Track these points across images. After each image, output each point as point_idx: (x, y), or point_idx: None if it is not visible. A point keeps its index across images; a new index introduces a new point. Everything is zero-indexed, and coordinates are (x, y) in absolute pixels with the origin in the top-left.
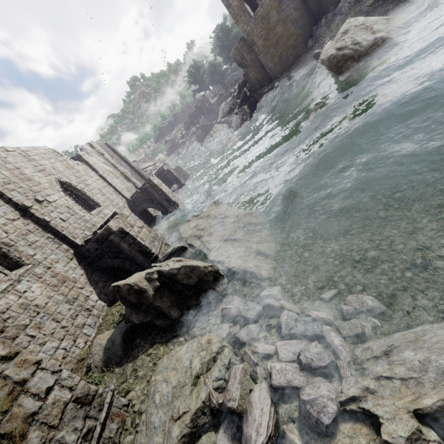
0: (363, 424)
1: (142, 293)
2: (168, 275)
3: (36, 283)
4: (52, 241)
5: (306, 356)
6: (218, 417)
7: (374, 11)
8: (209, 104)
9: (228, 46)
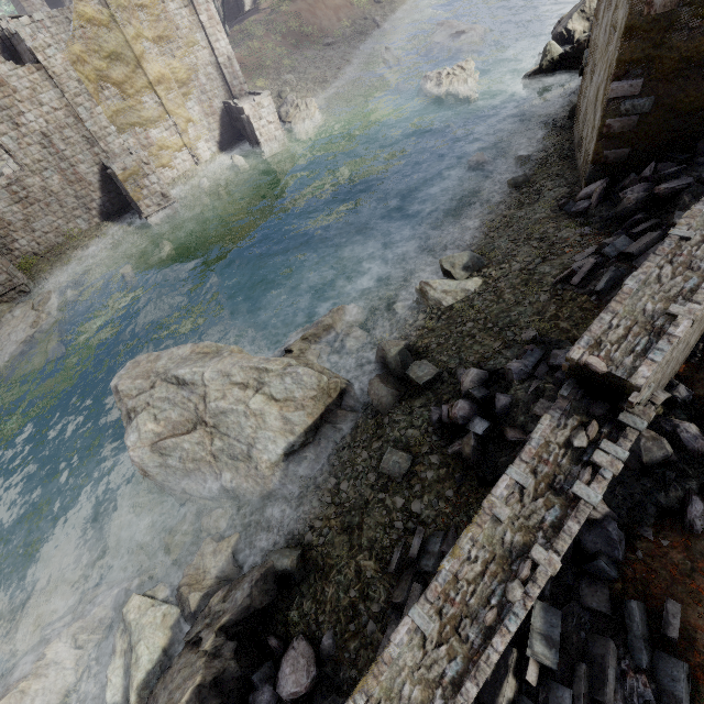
0: None
1: None
2: None
3: None
4: None
5: None
6: None
7: (428, 402)
8: None
9: None
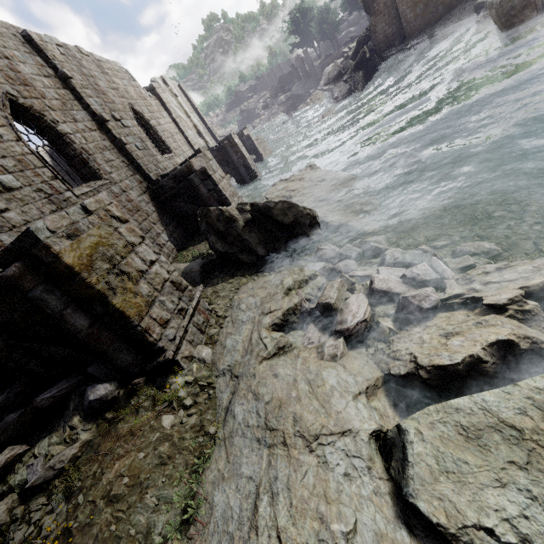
0: (463, 309)
1: (232, 222)
2: (263, 209)
3: (113, 200)
4: (127, 166)
5: (413, 271)
6: (306, 321)
7: None
8: (310, 65)
9: None
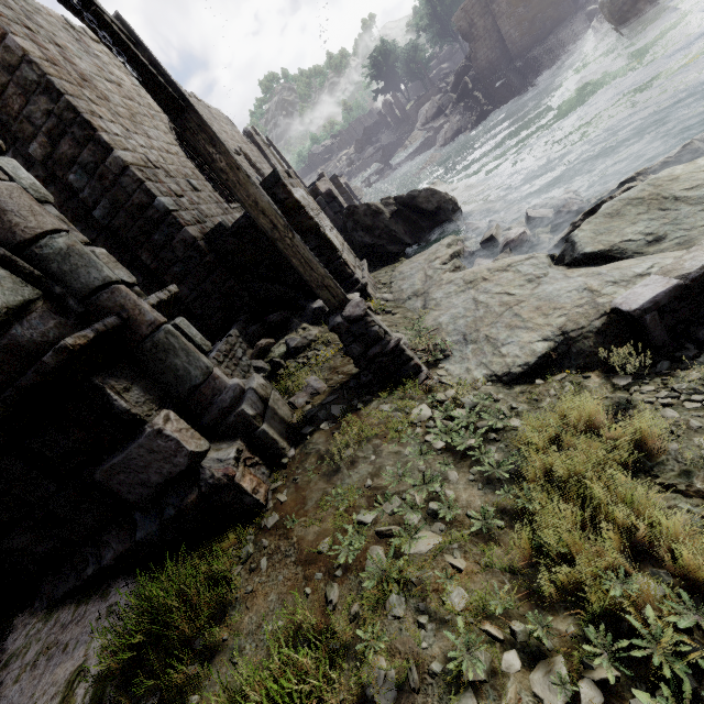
0: None
1: (378, 215)
2: (407, 200)
3: None
4: None
5: (560, 198)
6: (470, 264)
7: None
8: (400, 109)
9: (442, 14)
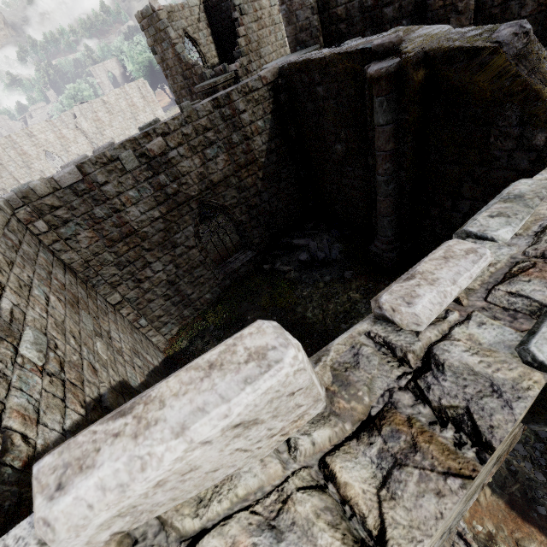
0: None
1: None
2: None
3: None
4: None
5: None
6: None
7: None
8: None
9: None
